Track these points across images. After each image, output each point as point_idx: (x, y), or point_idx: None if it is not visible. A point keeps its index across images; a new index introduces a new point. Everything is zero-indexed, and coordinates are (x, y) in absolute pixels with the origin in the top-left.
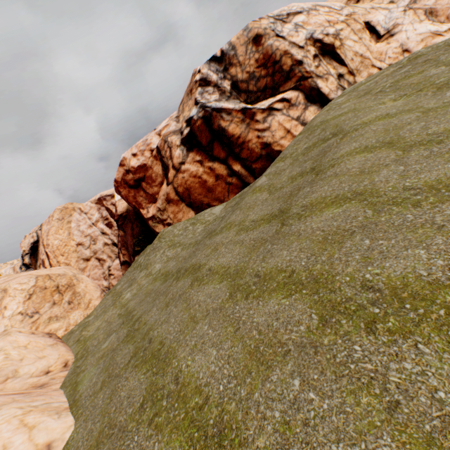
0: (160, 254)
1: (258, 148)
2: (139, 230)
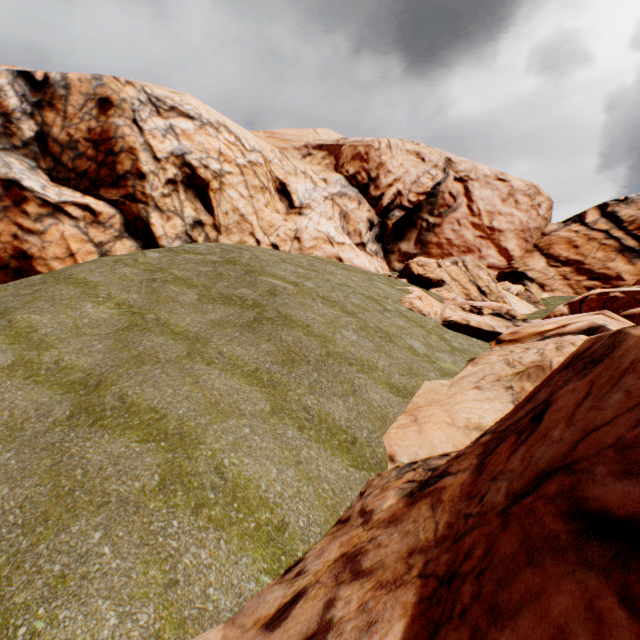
0: None
1: (8, 252)
2: None
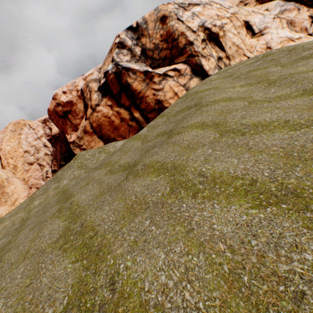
0: (70, 172)
1: (153, 102)
2: (66, 149)
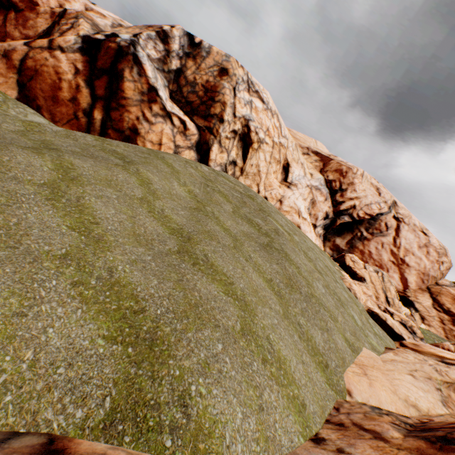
0: None
1: (129, 124)
2: None
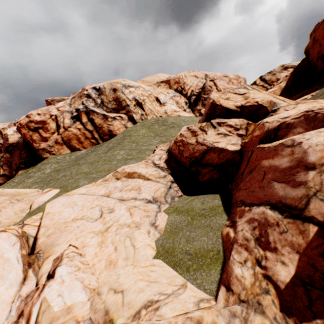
0: (49, 166)
1: (107, 131)
2: (26, 155)
